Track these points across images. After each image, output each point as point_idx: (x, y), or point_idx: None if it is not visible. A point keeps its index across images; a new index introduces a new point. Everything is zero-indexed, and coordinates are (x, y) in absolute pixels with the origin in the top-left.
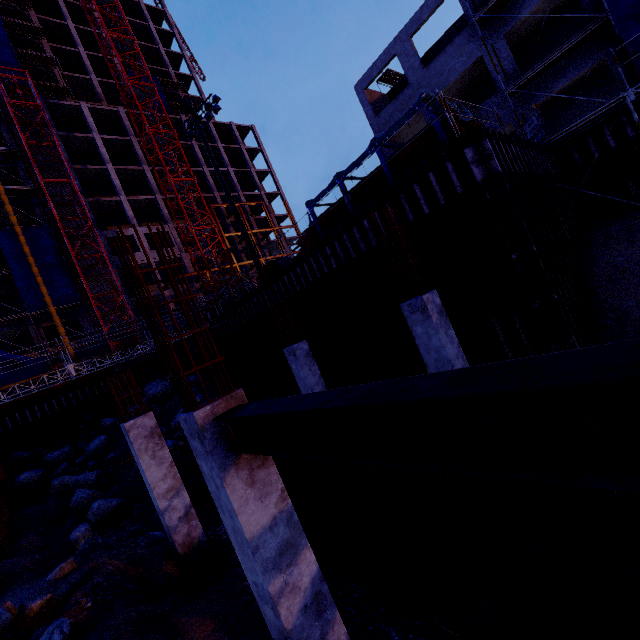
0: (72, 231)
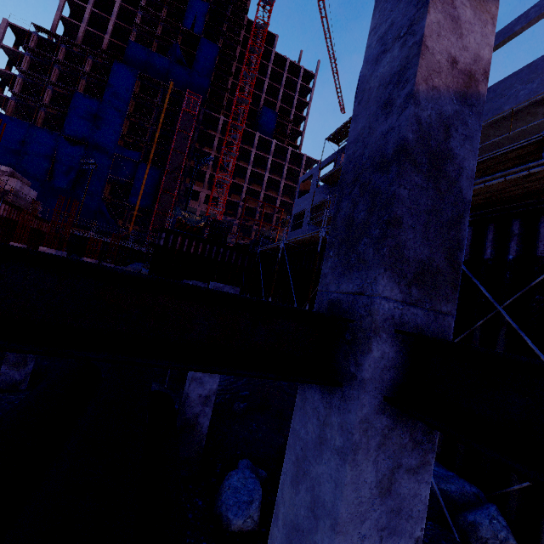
0: (169, 177)
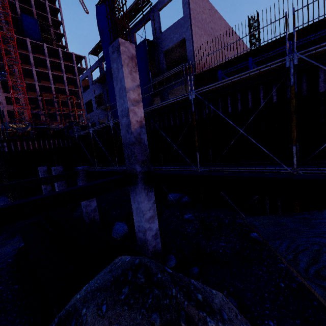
0: None
